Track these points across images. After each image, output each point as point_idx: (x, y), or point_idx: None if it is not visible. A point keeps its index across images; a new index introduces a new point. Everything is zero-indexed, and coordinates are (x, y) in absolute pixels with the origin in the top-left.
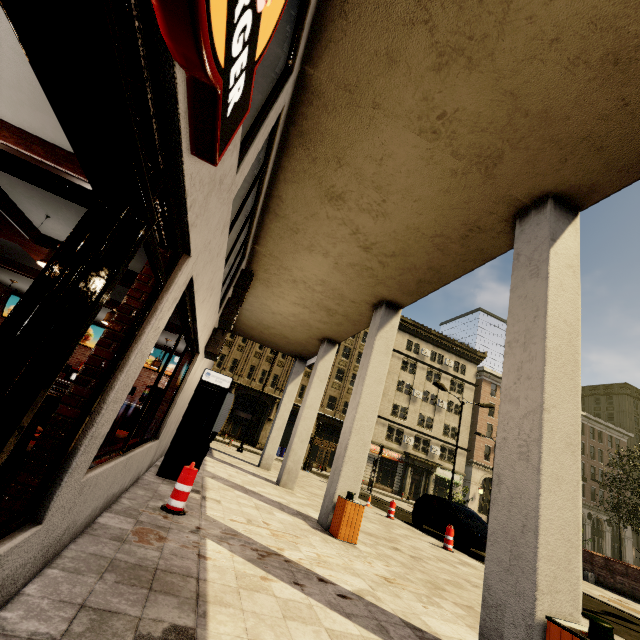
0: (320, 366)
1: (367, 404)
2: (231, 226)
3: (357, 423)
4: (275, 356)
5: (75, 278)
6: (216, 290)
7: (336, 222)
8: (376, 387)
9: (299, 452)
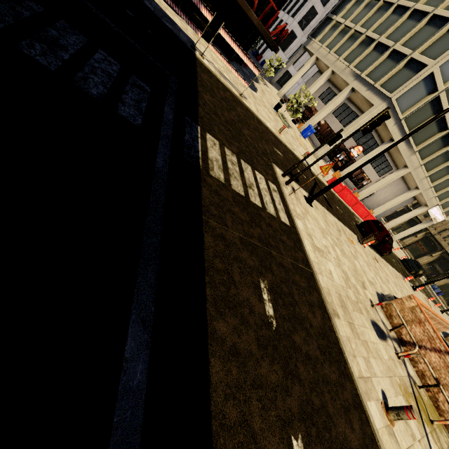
0: (415, 210)
1: (391, 202)
2: (373, 162)
3: (386, 204)
4: (447, 228)
5: (347, 162)
6: (371, 170)
7: (399, 165)
8: (396, 201)
9: (390, 224)
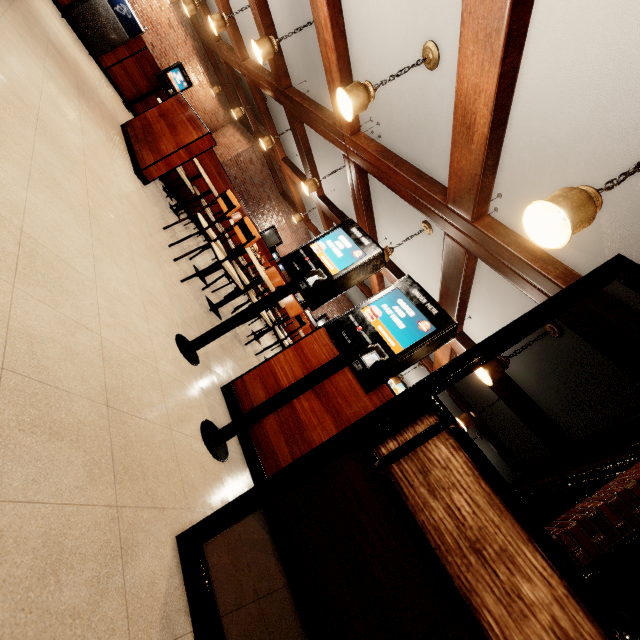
0: None
1: None
2: None
3: None
4: None
5: None
6: None
7: None
8: None
9: None
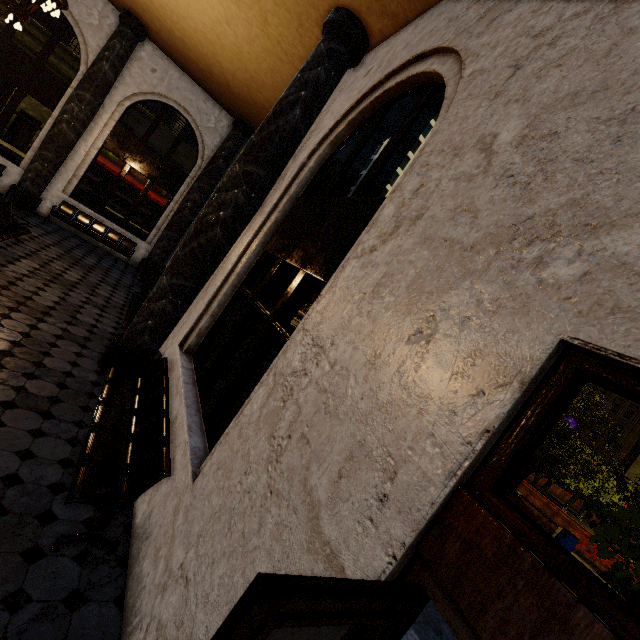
0: None
1: None
2: None
3: None
4: None
5: None
6: None
7: None
8: None
9: None
